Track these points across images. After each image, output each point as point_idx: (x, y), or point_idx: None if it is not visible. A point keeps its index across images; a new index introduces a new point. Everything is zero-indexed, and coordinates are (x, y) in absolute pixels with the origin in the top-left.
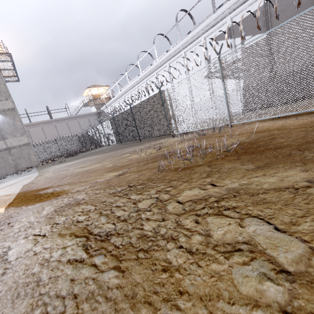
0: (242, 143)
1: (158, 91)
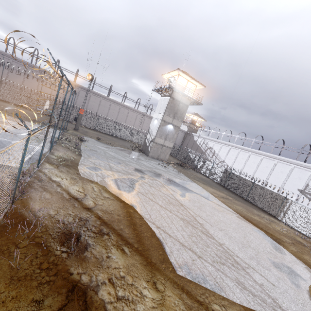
0: None
1: (255, 166)
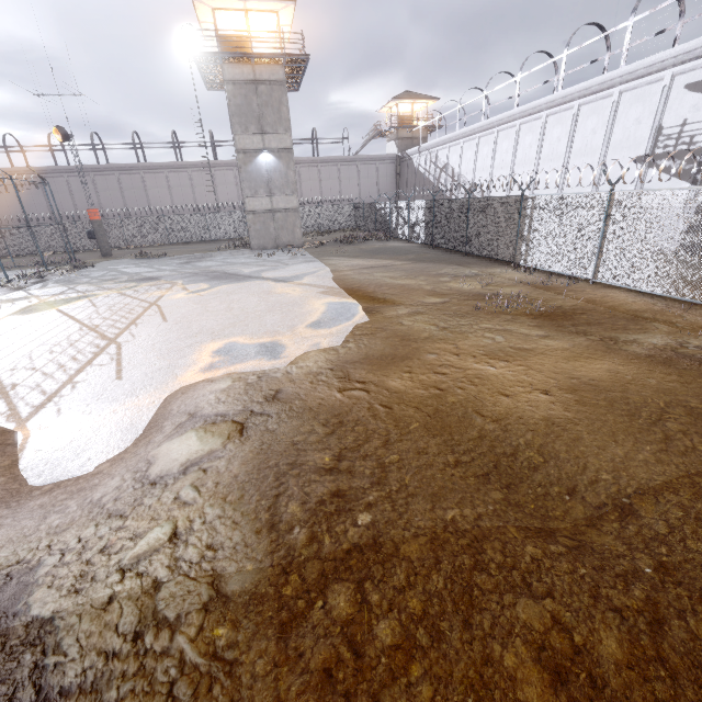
0: (559, 309)
1: (535, 154)
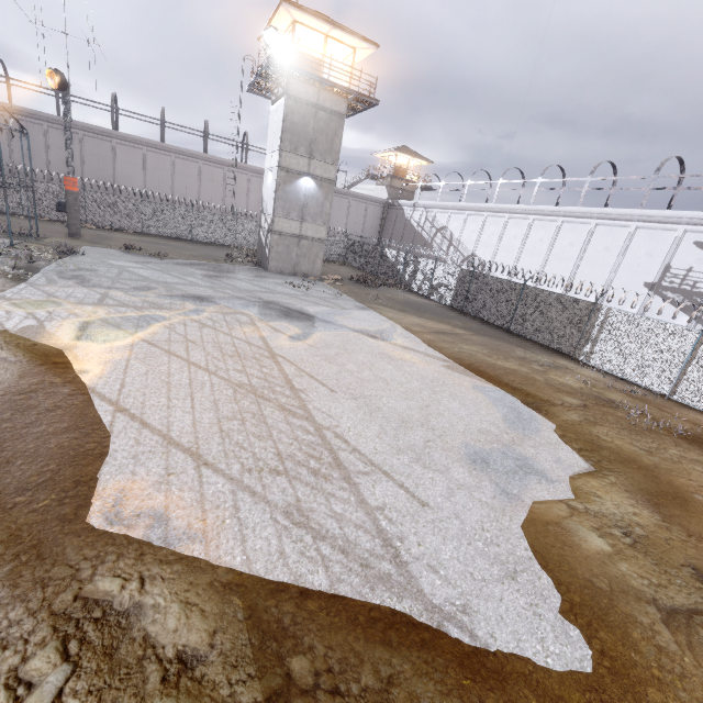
0: (688, 432)
1: (545, 249)
